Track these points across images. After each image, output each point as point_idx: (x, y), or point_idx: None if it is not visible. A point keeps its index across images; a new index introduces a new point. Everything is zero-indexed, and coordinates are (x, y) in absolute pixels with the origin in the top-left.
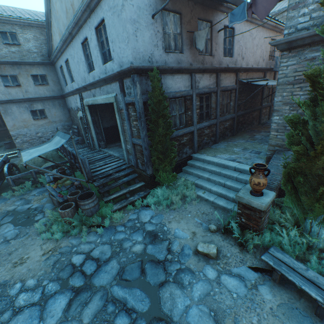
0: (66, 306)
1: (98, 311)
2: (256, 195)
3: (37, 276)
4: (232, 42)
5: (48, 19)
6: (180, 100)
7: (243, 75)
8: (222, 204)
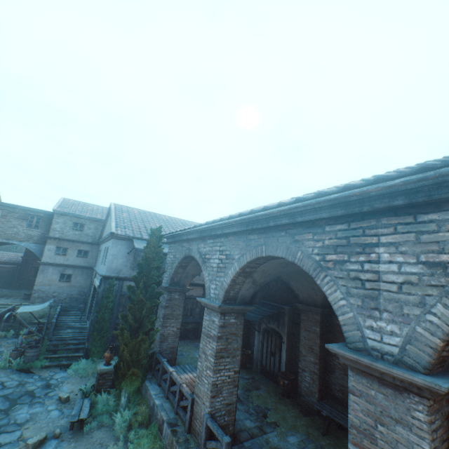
0: None
1: None
2: (104, 364)
3: None
4: None
5: (105, 224)
6: None
7: None
8: None
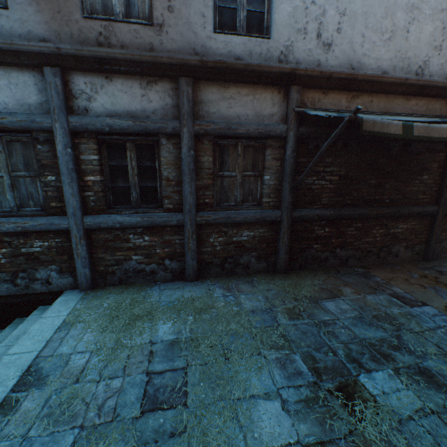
0: None
1: None
2: None
3: None
4: None
5: None
6: (21, 140)
7: (330, 97)
8: None
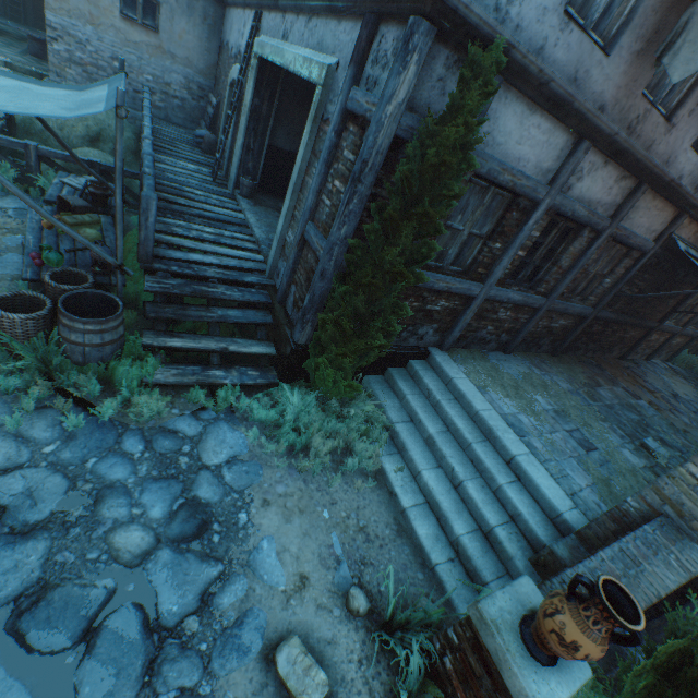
0: None
1: None
2: (535, 654)
3: None
4: None
5: None
6: (500, 197)
7: (689, 227)
8: (422, 536)
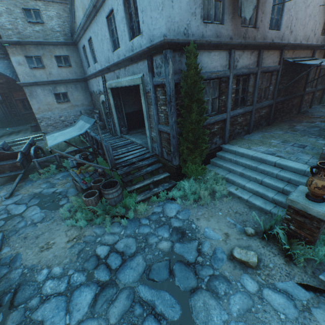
0: (92, 300)
1: (125, 311)
2: (315, 201)
3: (62, 264)
4: (281, 11)
5: None
6: (215, 82)
7: (288, 53)
8: (259, 204)
